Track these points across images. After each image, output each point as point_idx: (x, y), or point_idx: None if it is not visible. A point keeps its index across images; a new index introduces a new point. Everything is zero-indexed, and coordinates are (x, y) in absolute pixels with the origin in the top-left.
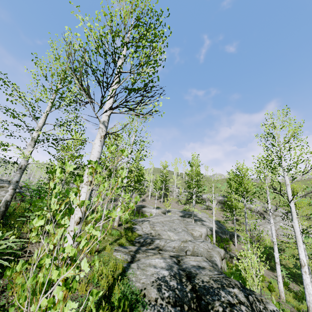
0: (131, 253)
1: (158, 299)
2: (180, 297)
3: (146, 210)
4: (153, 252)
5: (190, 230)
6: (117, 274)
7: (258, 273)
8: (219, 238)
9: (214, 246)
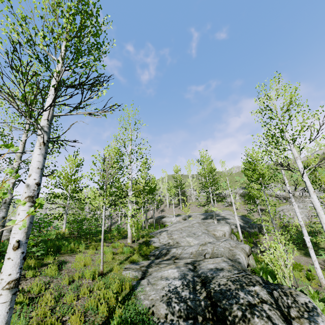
0: (143, 268)
1: (168, 314)
2: (192, 308)
3: (166, 221)
4: (168, 262)
5: (211, 232)
6: (123, 295)
7: (287, 263)
8: (247, 234)
9: (237, 243)
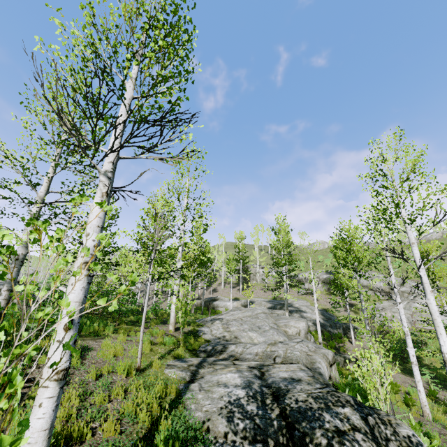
0: (192, 368)
1: (229, 433)
2: (261, 428)
3: (218, 305)
4: (225, 363)
5: (282, 327)
6: (168, 401)
7: (384, 380)
8: (327, 335)
9: (317, 347)
